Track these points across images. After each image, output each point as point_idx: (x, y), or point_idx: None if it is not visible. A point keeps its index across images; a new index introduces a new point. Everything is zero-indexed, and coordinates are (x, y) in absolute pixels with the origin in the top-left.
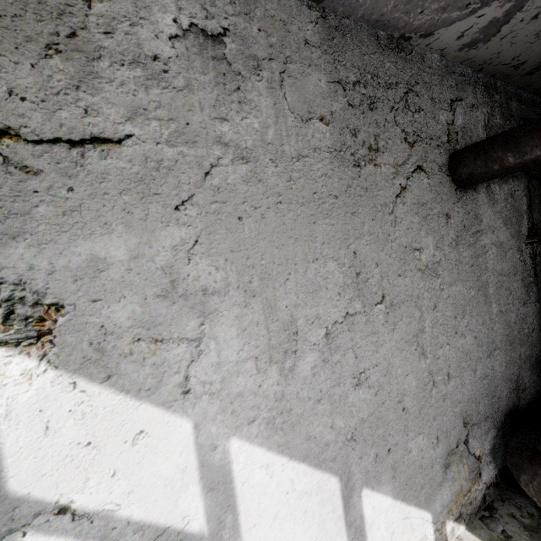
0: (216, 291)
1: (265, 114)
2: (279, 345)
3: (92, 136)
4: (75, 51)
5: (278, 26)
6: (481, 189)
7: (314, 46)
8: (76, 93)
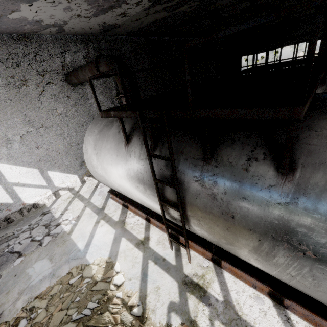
0: None
1: None
2: (4, 142)
3: None
4: None
5: None
6: (86, 84)
7: None
8: None
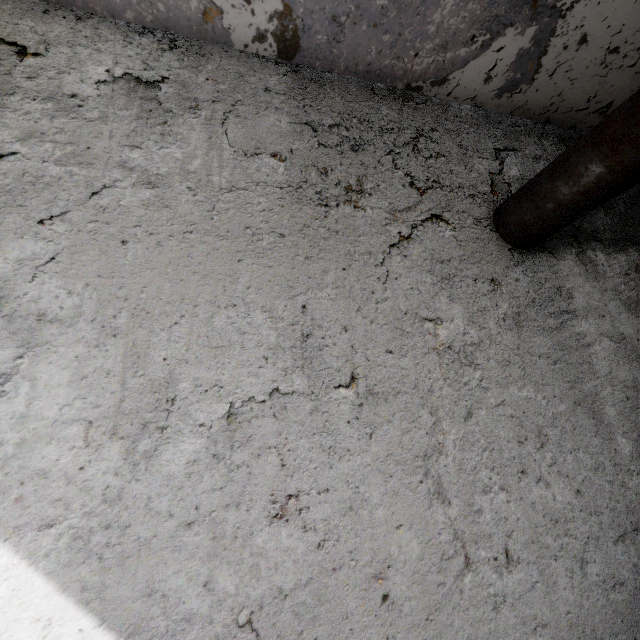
0: (59, 319)
1: (193, 146)
2: (136, 412)
3: None
4: None
5: (232, 77)
6: (565, 255)
7: (278, 93)
8: None
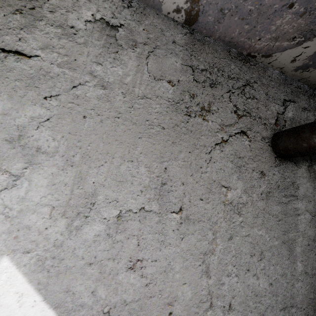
0: (46, 152)
1: (129, 68)
2: (75, 206)
3: (16, 50)
4: (30, 15)
5: (157, 30)
6: (302, 165)
7: (179, 45)
8: (19, 31)
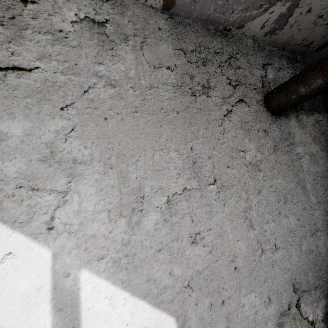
0: (83, 161)
1: (129, 63)
2: (128, 204)
3: (13, 66)
4: (12, 25)
5: (141, 20)
6: (292, 117)
7: (165, 31)
8: (8, 44)
